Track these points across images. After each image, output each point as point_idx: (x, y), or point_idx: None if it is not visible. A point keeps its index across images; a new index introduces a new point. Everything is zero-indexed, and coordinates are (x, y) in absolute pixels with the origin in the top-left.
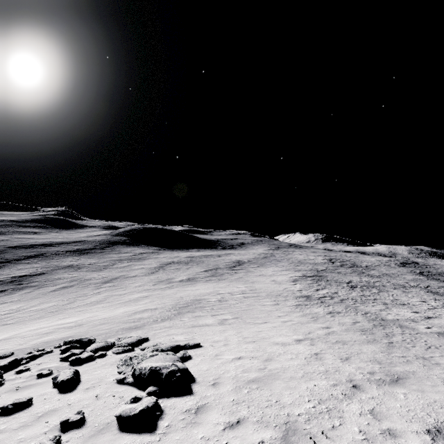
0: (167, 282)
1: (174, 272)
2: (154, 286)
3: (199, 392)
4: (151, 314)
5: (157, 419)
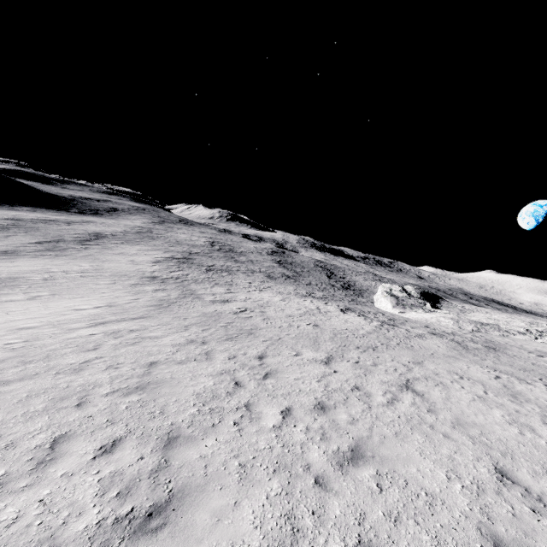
0: None
1: None
2: None
3: None
4: None
5: None
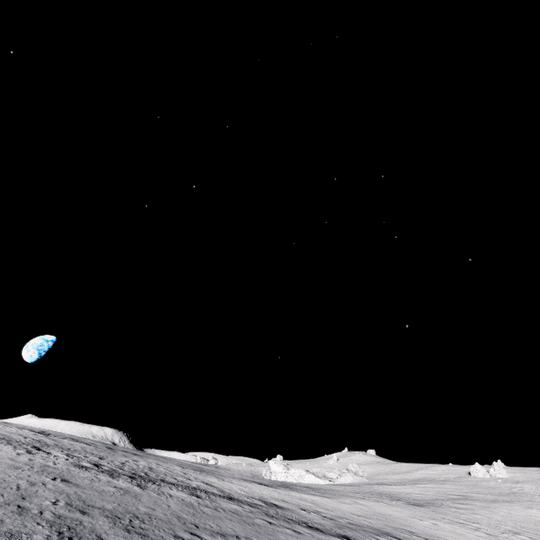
0: None
1: None
2: None
3: None
4: None
5: None
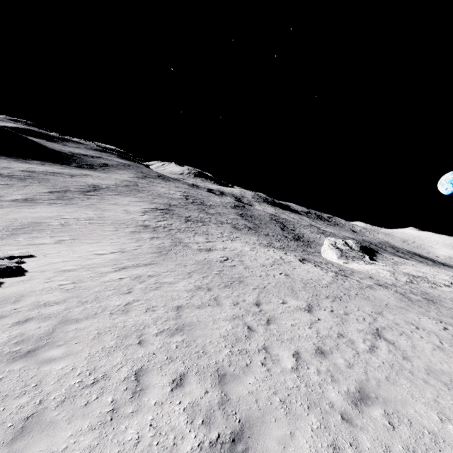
0: None
1: (3, 189)
2: None
3: (30, 275)
4: None
5: (0, 284)
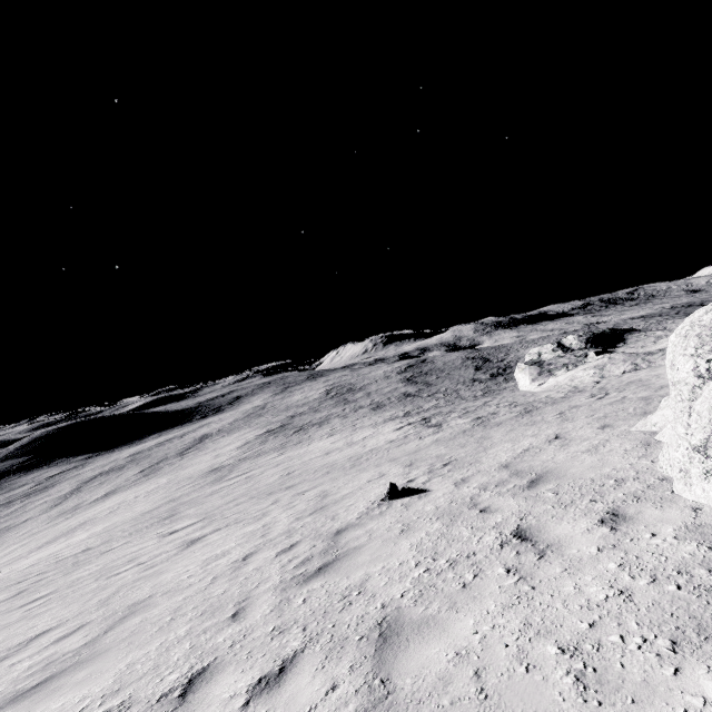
0: (71, 511)
1: (92, 491)
2: (47, 525)
3: None
4: (4, 565)
5: None
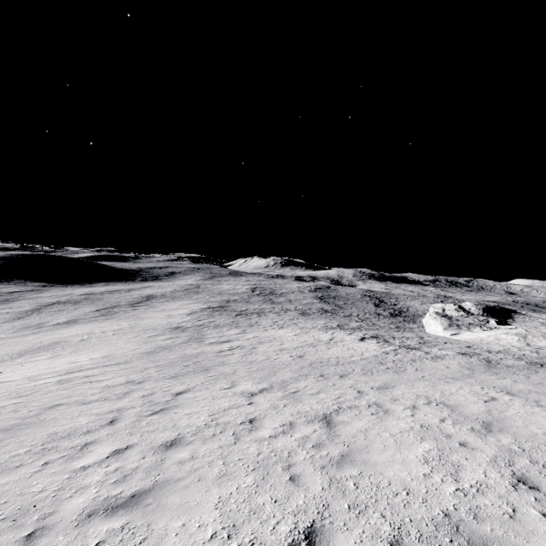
0: (35, 328)
1: (53, 315)
2: (13, 334)
3: None
4: None
5: None
